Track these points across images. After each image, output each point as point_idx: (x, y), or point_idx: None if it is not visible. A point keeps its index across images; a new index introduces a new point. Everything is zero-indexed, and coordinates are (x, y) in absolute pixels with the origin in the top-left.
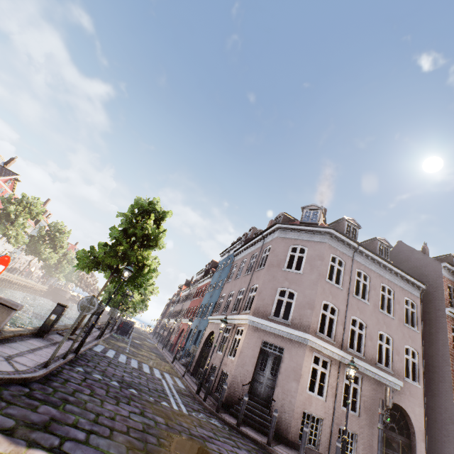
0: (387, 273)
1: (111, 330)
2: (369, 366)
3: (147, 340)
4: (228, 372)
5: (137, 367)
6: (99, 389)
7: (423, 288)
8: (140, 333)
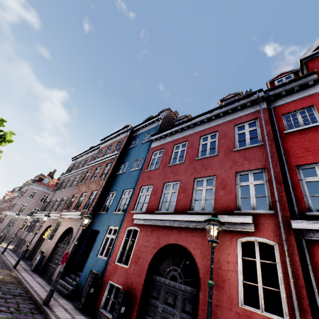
0: None
1: None
2: None
3: None
4: None
5: None
6: None
7: None
8: None
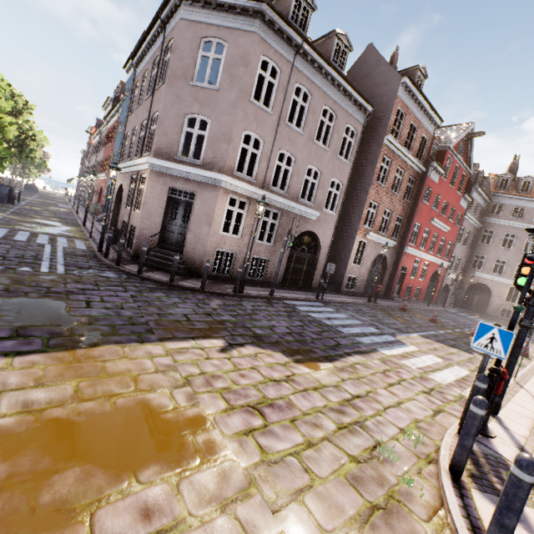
0: (335, 91)
1: None
2: (290, 202)
3: (57, 206)
4: (136, 227)
5: (2, 237)
6: None
7: (370, 112)
8: (51, 199)
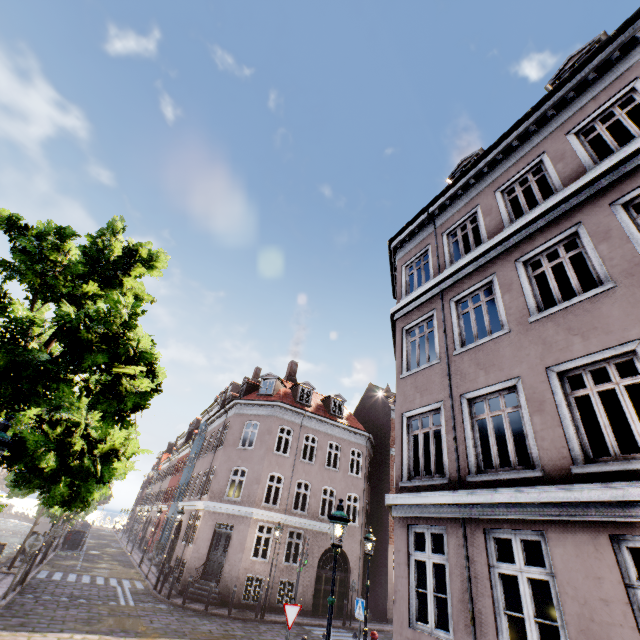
0: (335, 430)
1: (55, 548)
2: (310, 521)
3: (111, 546)
4: (187, 560)
5: (90, 582)
6: (51, 604)
7: (369, 436)
8: (102, 537)
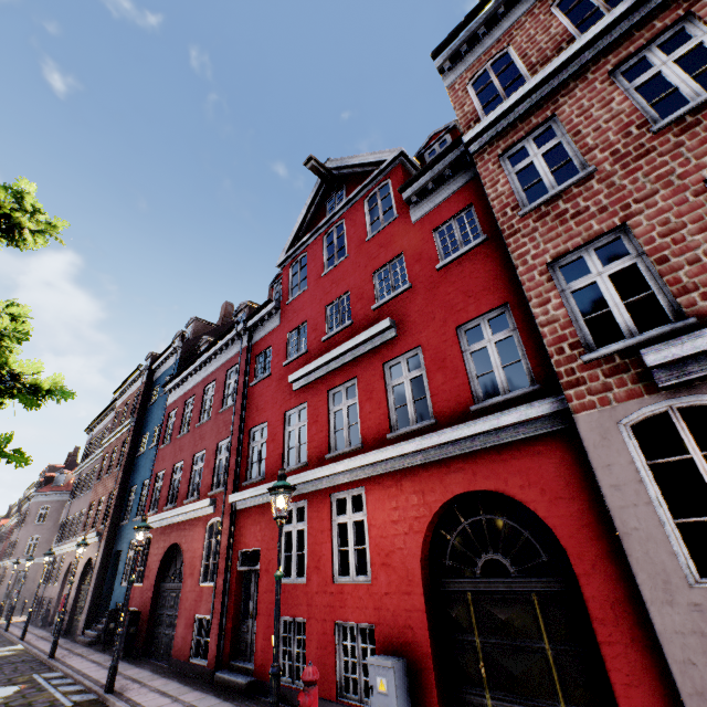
0: None
1: None
2: None
3: None
4: None
5: None
6: None
7: None
8: None
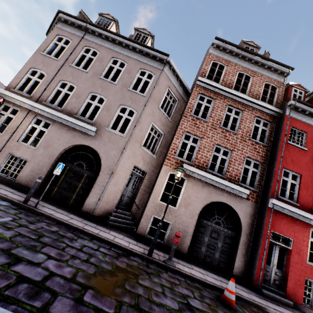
0: (124, 49)
1: None
2: (59, 113)
3: None
4: None
5: None
6: None
7: (167, 60)
8: None
